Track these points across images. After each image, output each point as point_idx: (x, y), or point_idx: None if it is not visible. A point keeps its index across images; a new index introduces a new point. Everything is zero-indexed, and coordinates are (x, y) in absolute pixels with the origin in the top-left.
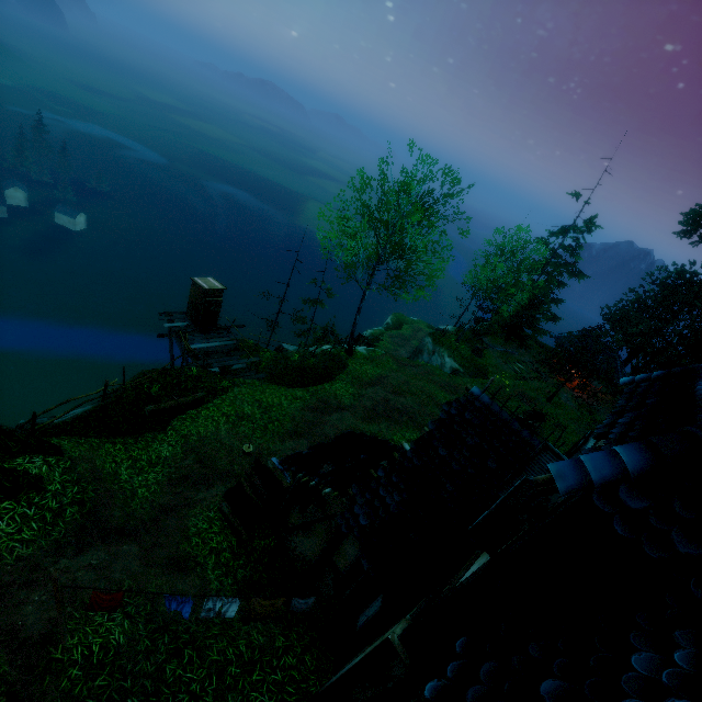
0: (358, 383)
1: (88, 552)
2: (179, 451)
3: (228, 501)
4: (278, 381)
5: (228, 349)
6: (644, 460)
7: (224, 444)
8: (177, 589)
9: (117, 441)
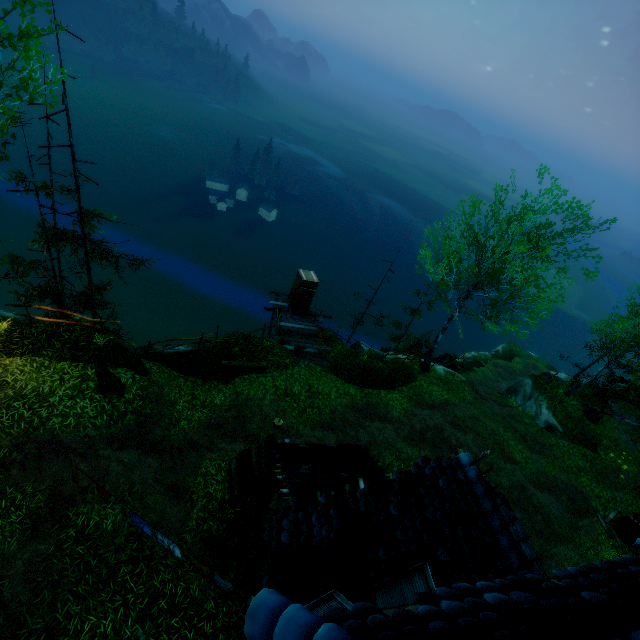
0: (416, 400)
1: (126, 451)
2: (227, 403)
3: (238, 460)
4: (339, 373)
5: (309, 333)
6: None
7: (262, 411)
8: (165, 511)
9: (190, 379)
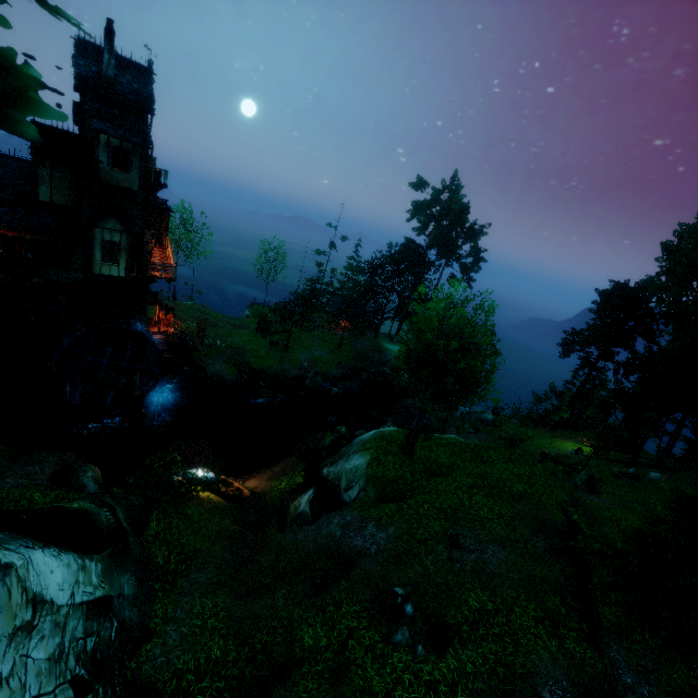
0: None
1: None
2: None
3: None
4: None
5: None
6: None
7: None
8: None
9: None
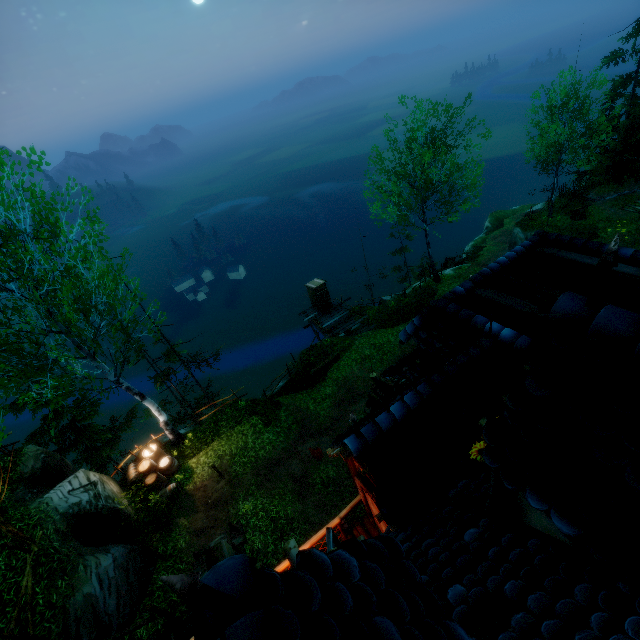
0: None
1: (307, 442)
2: (335, 388)
3: (368, 407)
4: (384, 325)
5: (345, 318)
6: (418, 319)
7: (358, 377)
8: None
9: (303, 392)
